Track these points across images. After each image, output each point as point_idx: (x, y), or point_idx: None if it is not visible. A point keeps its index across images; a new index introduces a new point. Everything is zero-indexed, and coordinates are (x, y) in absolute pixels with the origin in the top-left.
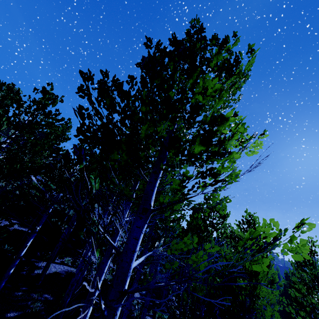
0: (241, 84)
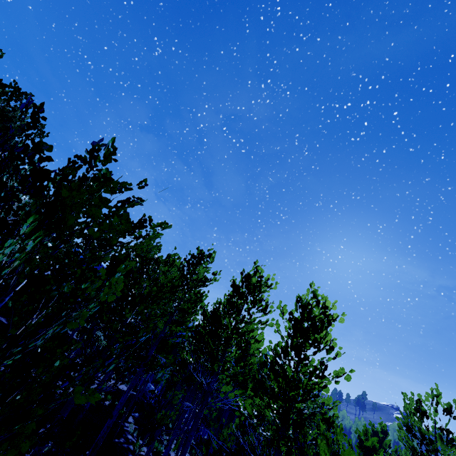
0: (335, 345)
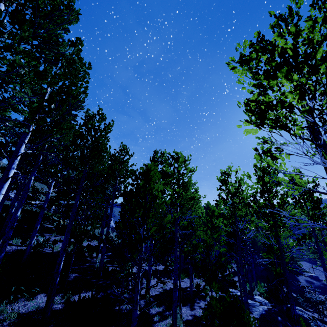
0: None
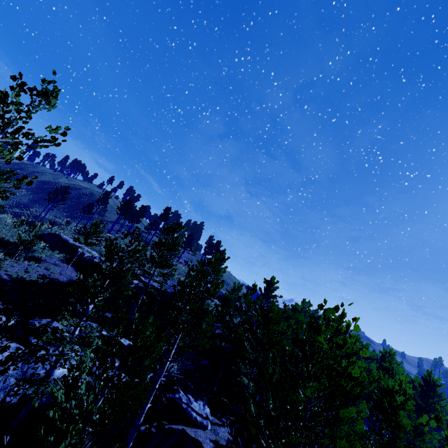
0: None
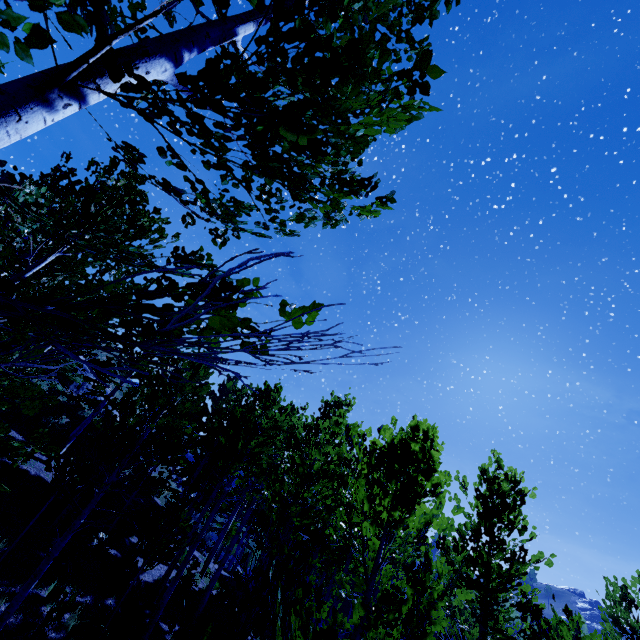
0: (526, 523)
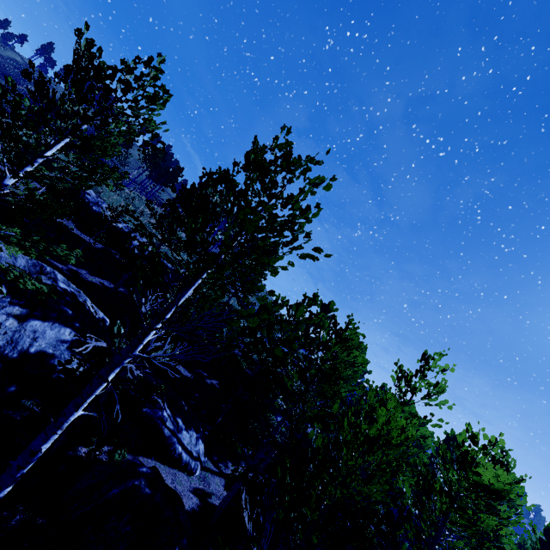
0: None
